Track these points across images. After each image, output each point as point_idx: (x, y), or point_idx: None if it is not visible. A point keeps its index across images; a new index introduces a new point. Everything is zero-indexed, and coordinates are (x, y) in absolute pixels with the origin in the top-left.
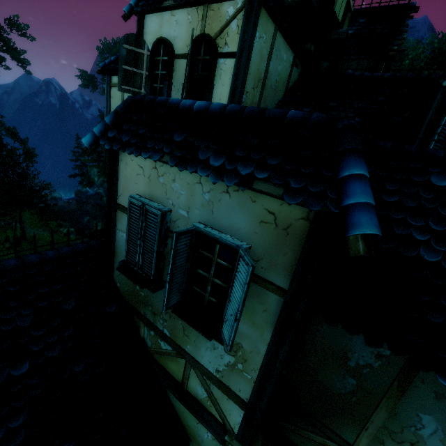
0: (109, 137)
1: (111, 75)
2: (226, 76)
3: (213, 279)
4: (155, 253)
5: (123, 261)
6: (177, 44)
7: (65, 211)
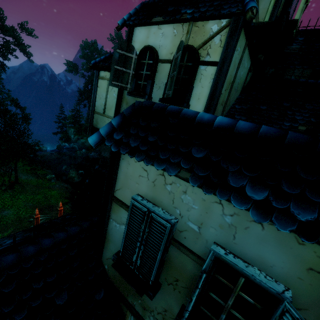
0: (115, 139)
1: (100, 70)
2: (206, 80)
3: (231, 310)
4: (158, 261)
5: (117, 254)
6: (161, 51)
7: (48, 160)
